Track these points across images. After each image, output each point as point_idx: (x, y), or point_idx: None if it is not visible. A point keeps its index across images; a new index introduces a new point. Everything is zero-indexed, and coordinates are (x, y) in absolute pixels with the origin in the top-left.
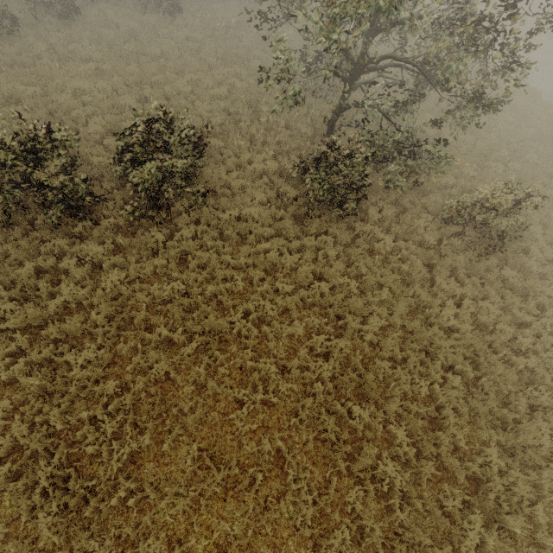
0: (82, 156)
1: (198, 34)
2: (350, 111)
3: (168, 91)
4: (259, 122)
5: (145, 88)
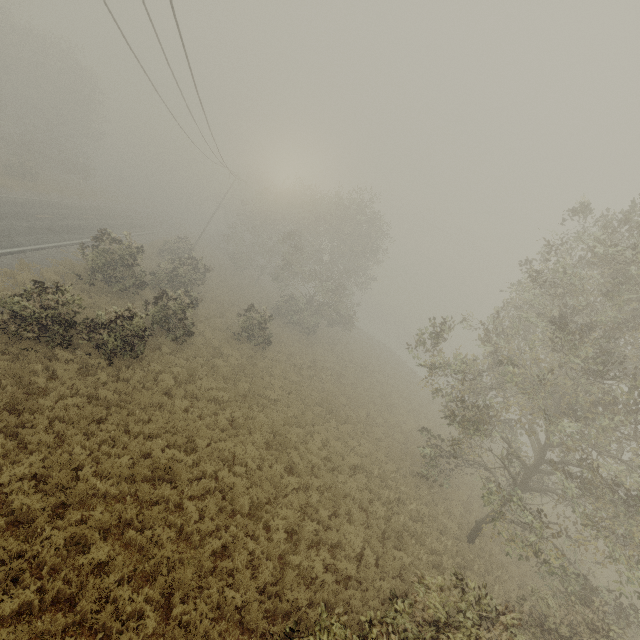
0: (285, 601)
1: (293, 373)
2: (458, 491)
3: (311, 458)
4: (406, 509)
5: (288, 451)
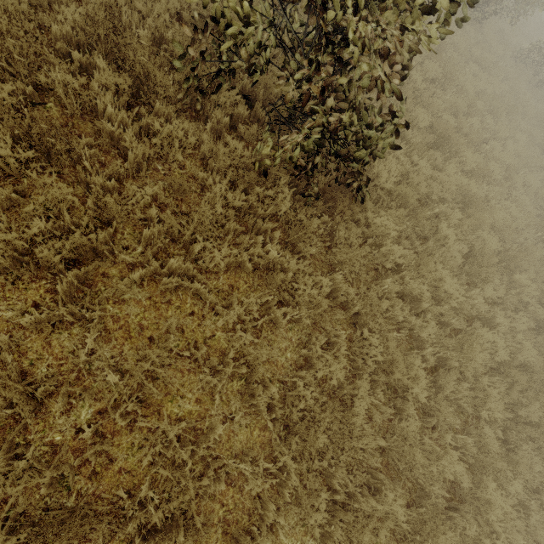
0: None
1: None
2: None
3: None
4: None
5: None
